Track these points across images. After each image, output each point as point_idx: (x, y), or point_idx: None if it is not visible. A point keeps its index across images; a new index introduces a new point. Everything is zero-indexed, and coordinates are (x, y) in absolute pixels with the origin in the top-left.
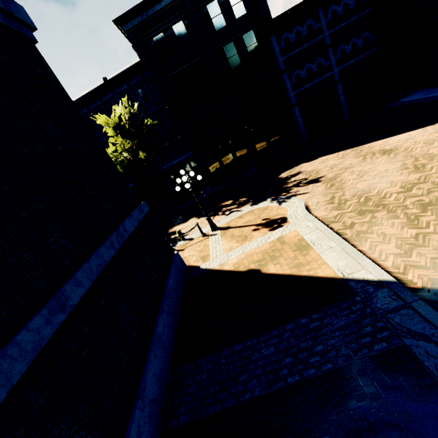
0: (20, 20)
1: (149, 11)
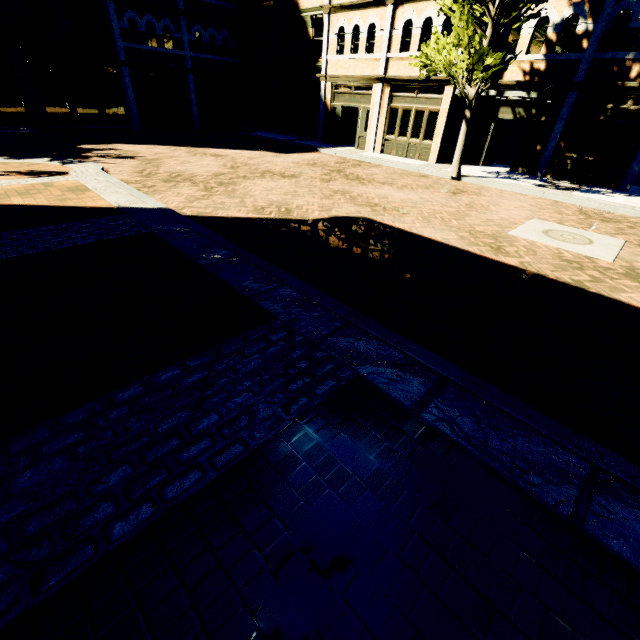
0: None
1: None
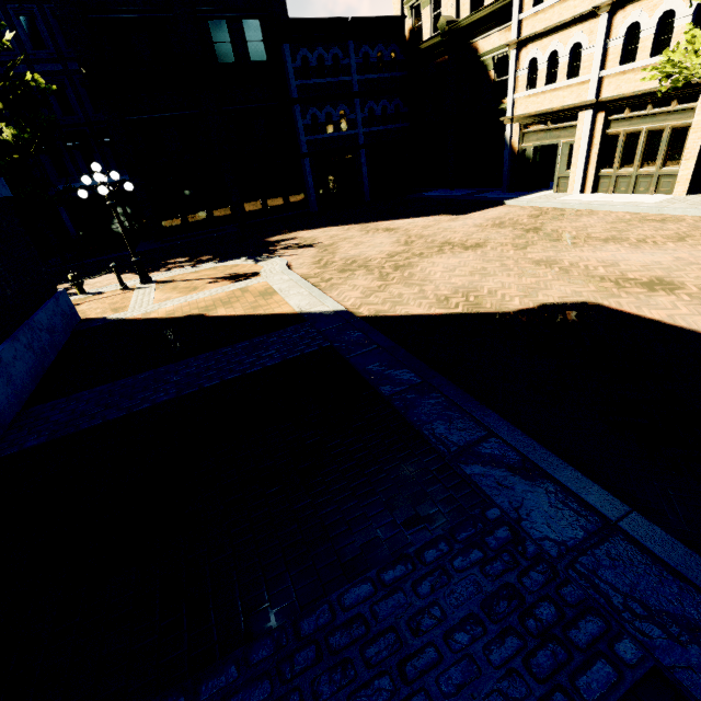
0: None
1: None
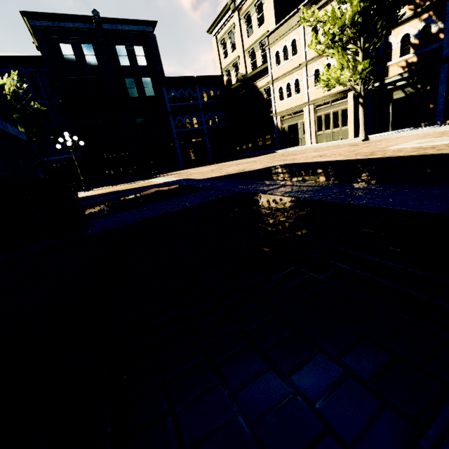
0: None
1: (61, 23)
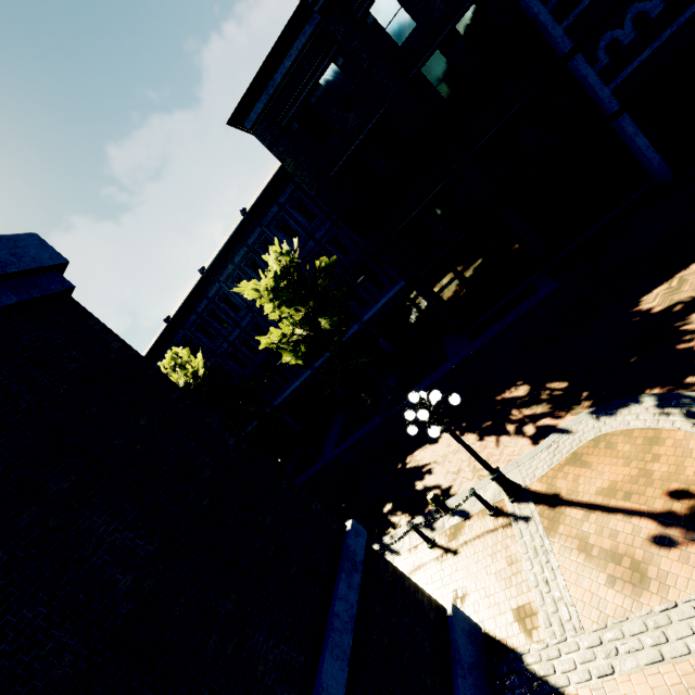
0: (26, 271)
1: (276, 78)
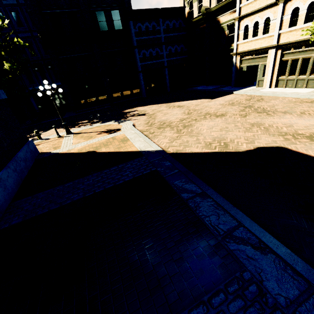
0: None
1: None
